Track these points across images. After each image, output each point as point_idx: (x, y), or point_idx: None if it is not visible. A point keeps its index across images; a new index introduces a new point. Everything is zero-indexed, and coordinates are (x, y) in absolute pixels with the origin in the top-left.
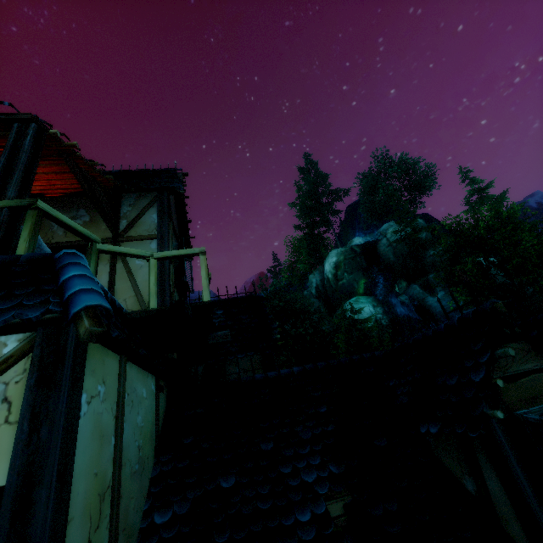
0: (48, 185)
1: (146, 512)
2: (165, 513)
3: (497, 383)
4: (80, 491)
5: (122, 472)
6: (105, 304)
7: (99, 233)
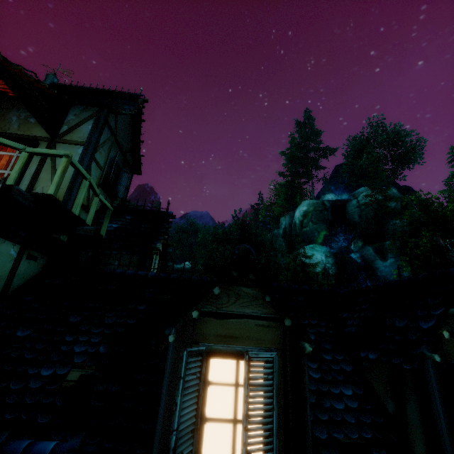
0: (3, 84)
1: None
2: None
3: (192, 314)
4: None
5: None
6: None
7: (43, 132)
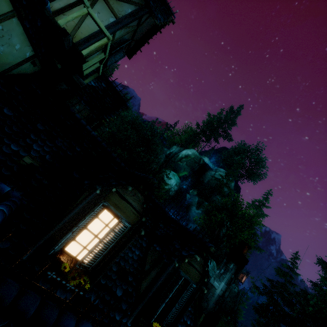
0: None
1: None
2: None
3: (113, 189)
4: None
5: None
6: None
7: None
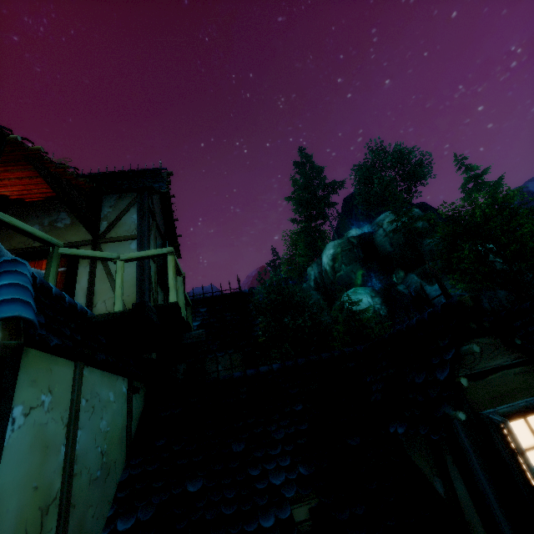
0: (25, 190)
1: (109, 519)
2: (128, 520)
3: (461, 382)
4: (10, 508)
5: (76, 481)
6: (26, 314)
7: (80, 236)
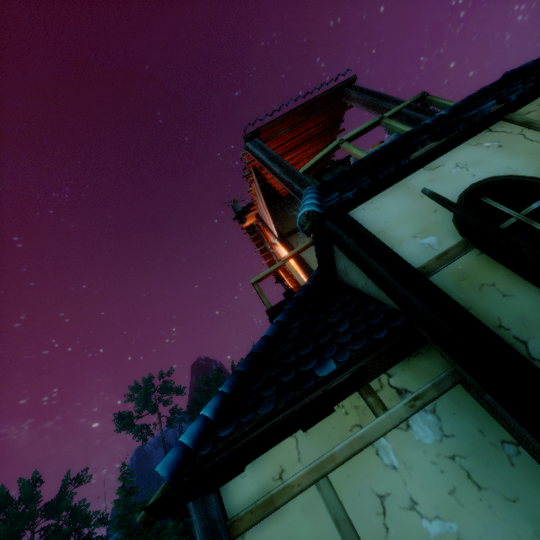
0: None
1: None
2: None
3: None
4: None
5: None
6: None
7: None
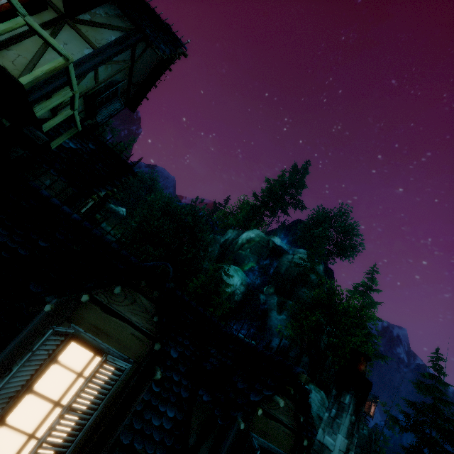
0: None
1: None
2: None
3: (83, 296)
4: None
5: None
6: None
7: (60, 2)
